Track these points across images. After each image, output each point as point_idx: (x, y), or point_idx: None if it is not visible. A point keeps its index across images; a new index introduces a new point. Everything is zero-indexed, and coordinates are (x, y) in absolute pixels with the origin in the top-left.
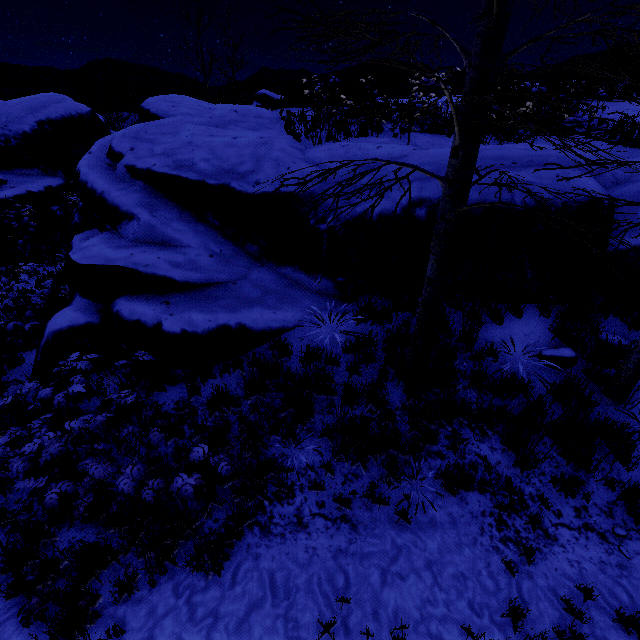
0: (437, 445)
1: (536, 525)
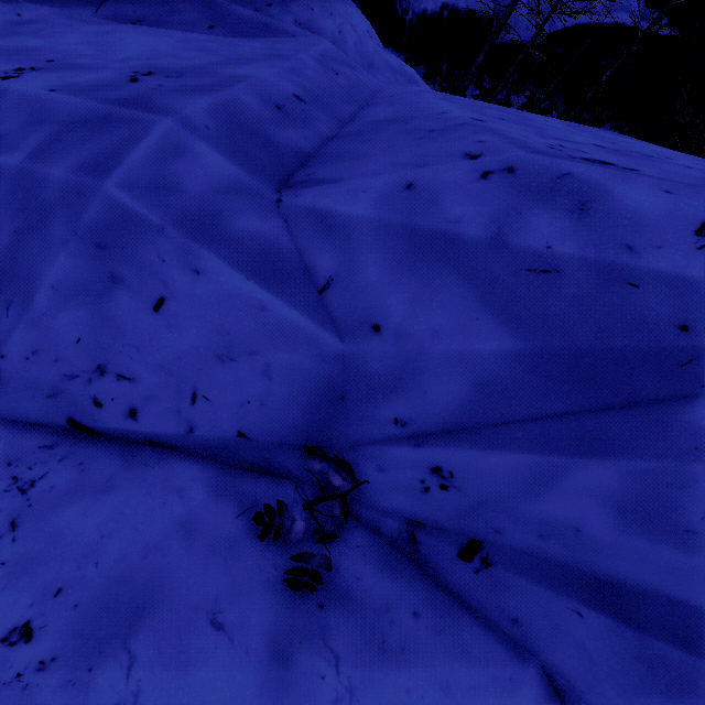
0: None
1: None
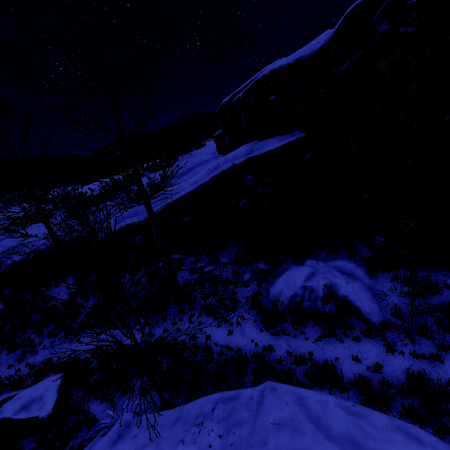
0: (16, 338)
1: (35, 352)
